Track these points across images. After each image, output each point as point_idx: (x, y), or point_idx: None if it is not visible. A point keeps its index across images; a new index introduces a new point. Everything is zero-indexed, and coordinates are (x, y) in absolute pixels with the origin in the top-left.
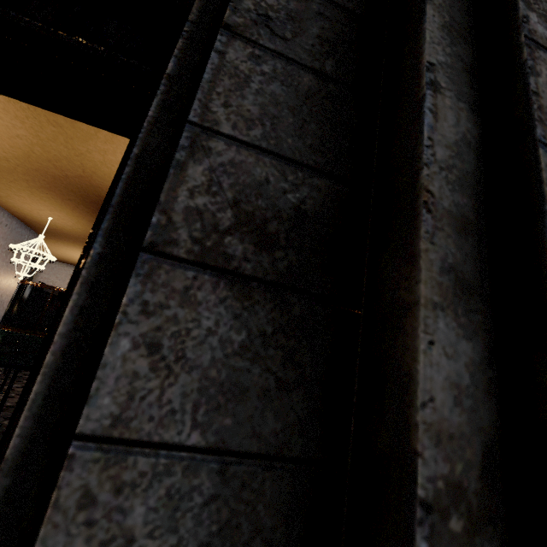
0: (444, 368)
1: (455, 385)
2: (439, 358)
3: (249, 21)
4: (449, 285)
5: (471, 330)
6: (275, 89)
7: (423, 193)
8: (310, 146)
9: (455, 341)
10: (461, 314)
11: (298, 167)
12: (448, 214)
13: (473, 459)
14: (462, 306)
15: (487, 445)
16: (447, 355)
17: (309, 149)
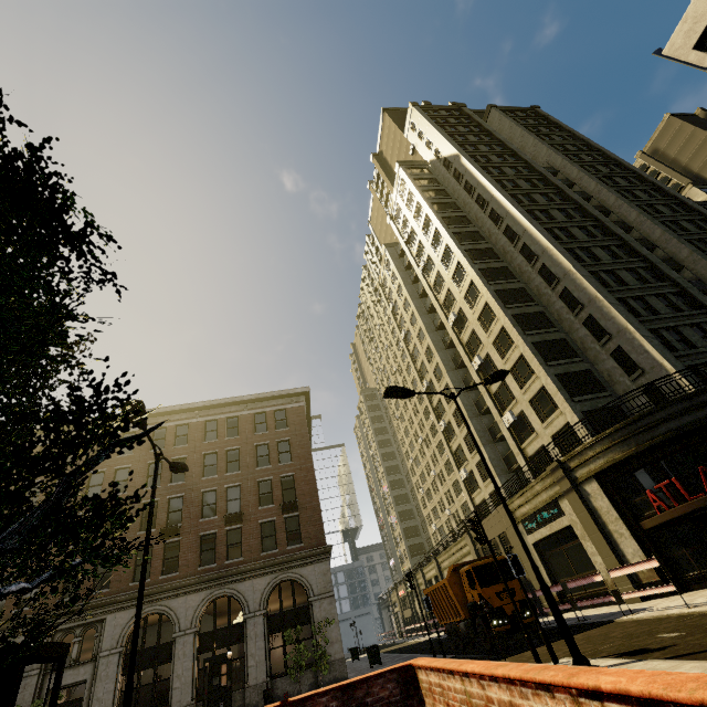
0: None
1: None
2: None
3: (84, 704)
4: None
5: None
6: None
7: None
8: None
9: None
10: None
11: None
12: None
13: None
14: None
15: None
16: None
17: None
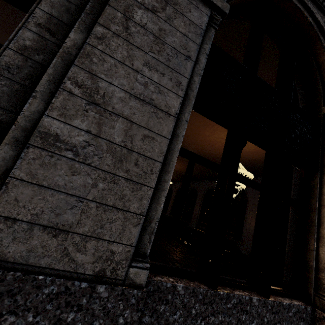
0: (3, 154)
1: (4, 158)
2: (2, 153)
3: (1, 69)
4: (13, 140)
5: (15, 149)
6: (4, 89)
7: (15, 121)
8: (11, 105)
9: (9, 151)
10: (14, 146)
11: (5, 110)
12: (21, 127)
13: (2, 170)
14: (15, 145)
15: (7, 169)
16: (5, 152)
17: (10, 106)
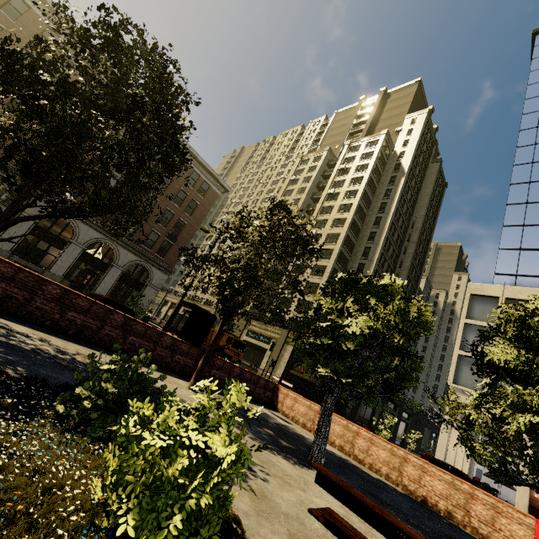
0: None
1: None
2: None
3: None
4: None
5: None
6: None
7: None
8: None
9: None
10: None
11: None
12: None
13: None
14: None
15: None
16: None
17: None
